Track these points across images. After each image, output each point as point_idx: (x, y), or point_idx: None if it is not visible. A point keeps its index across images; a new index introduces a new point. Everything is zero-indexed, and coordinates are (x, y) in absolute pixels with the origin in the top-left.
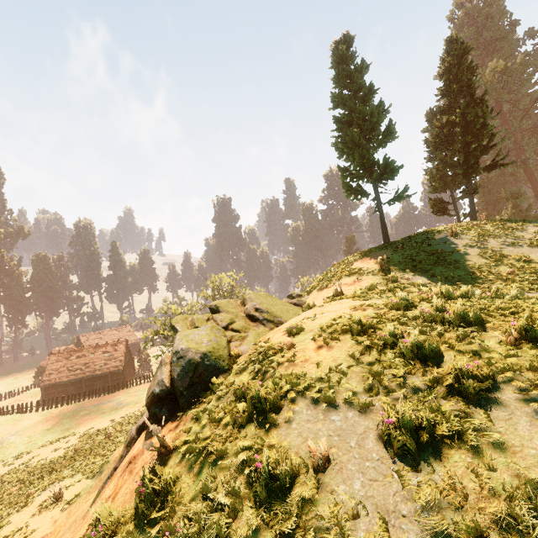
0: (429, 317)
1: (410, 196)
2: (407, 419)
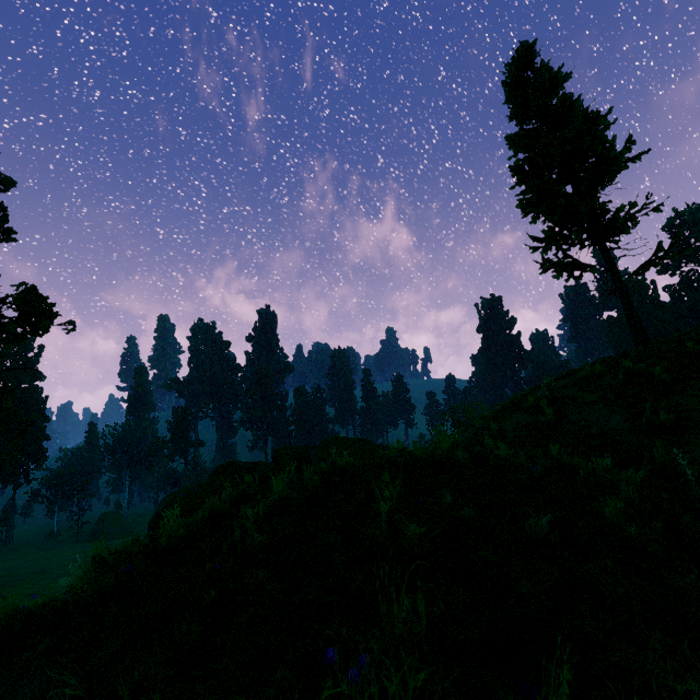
0: (274, 493)
1: (686, 249)
2: (11, 607)
